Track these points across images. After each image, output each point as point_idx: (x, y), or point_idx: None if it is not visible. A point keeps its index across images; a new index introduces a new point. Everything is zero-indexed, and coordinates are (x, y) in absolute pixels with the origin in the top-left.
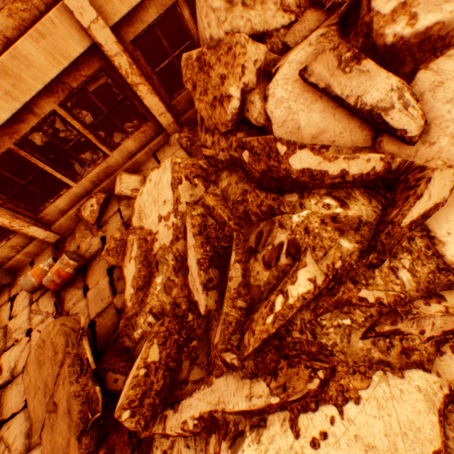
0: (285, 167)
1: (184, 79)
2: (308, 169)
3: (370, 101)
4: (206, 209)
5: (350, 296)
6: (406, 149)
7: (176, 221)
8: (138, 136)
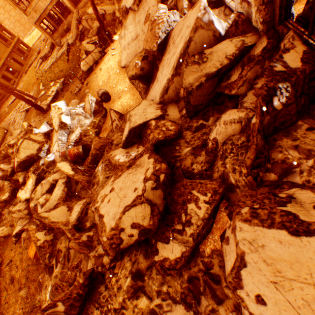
0: None
1: None
2: None
3: None
4: None
5: None
6: None
7: None
8: None
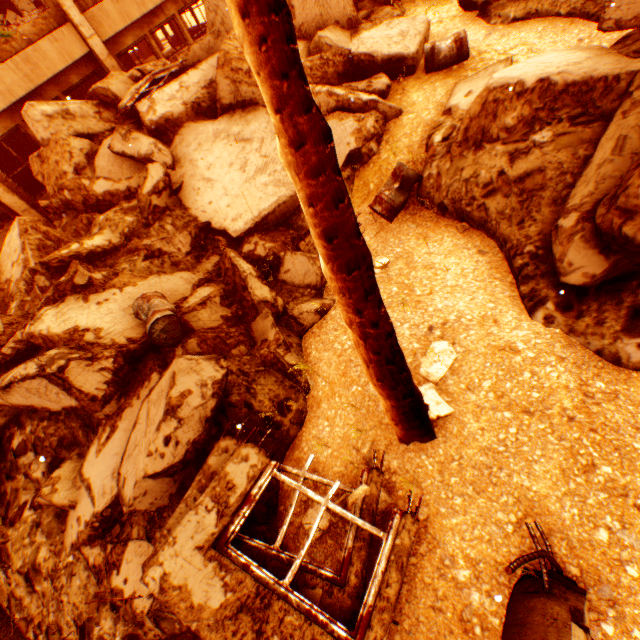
0: (94, 194)
1: (35, 175)
2: (108, 191)
3: (144, 152)
4: (44, 235)
5: (138, 245)
6: (173, 173)
7: (25, 256)
8: (4, 235)
